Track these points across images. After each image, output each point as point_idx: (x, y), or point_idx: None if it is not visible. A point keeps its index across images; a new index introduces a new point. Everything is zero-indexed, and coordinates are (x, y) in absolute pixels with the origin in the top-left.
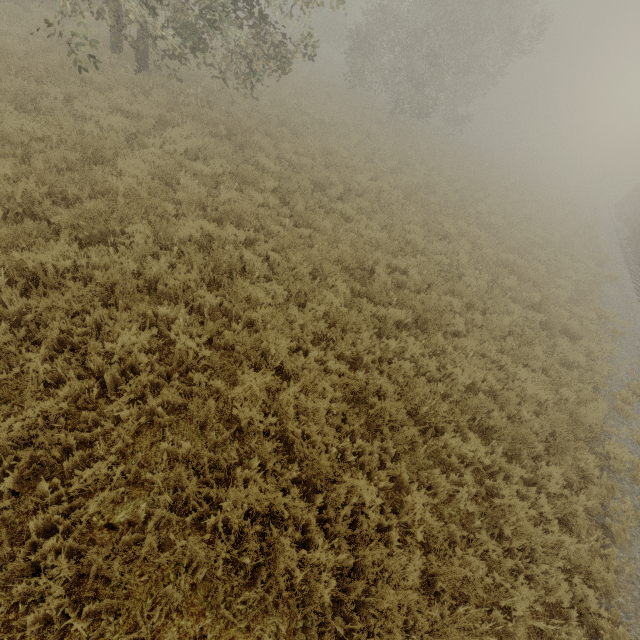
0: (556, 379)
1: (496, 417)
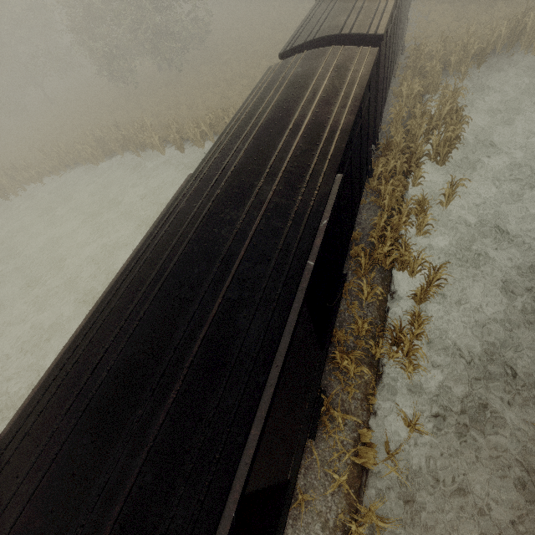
0: None
1: None
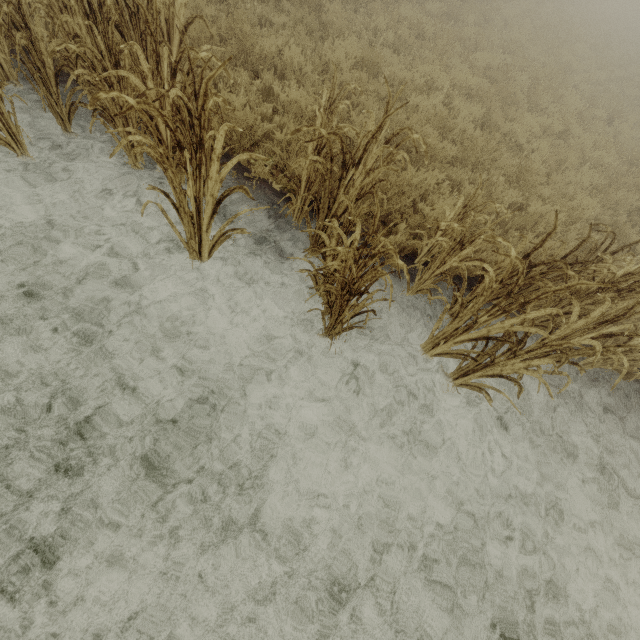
0: None
1: None
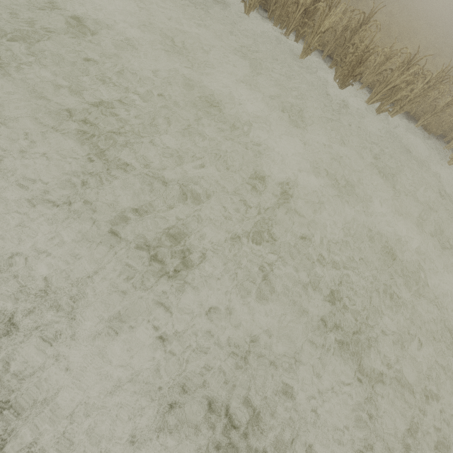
0: None
1: None
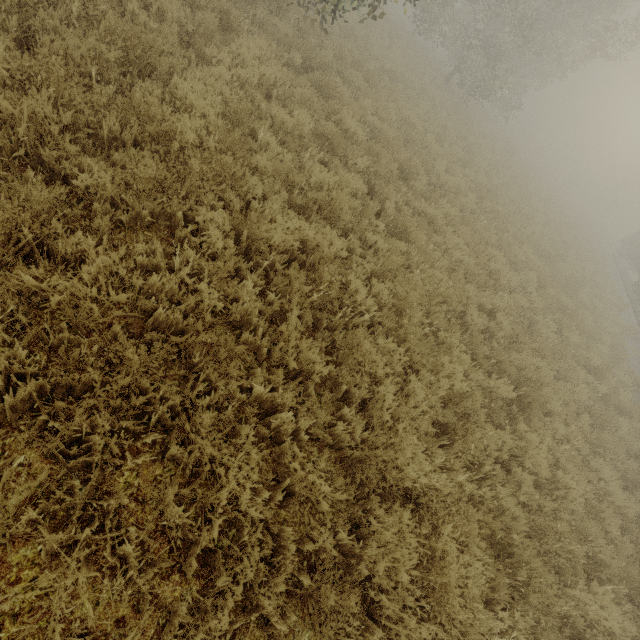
0: (622, 473)
1: (600, 545)
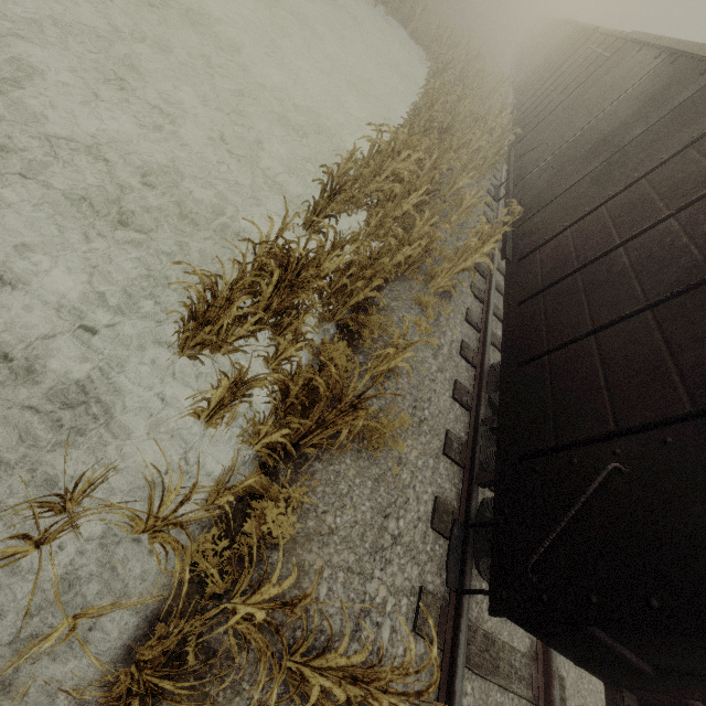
0: None
1: None
